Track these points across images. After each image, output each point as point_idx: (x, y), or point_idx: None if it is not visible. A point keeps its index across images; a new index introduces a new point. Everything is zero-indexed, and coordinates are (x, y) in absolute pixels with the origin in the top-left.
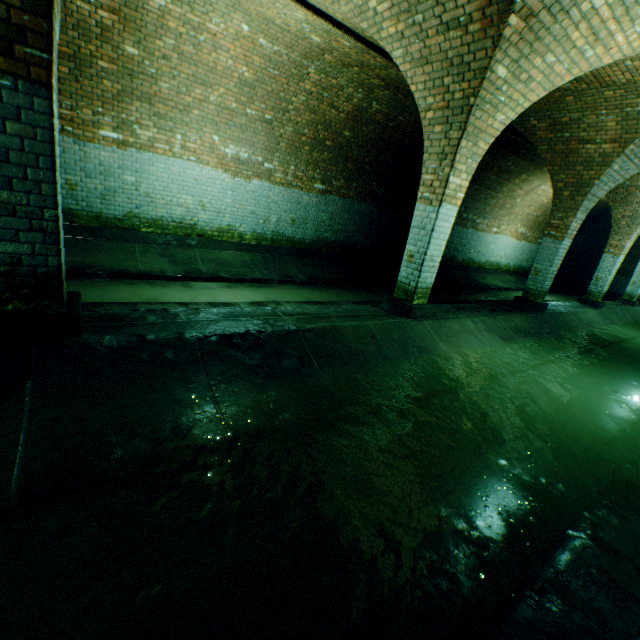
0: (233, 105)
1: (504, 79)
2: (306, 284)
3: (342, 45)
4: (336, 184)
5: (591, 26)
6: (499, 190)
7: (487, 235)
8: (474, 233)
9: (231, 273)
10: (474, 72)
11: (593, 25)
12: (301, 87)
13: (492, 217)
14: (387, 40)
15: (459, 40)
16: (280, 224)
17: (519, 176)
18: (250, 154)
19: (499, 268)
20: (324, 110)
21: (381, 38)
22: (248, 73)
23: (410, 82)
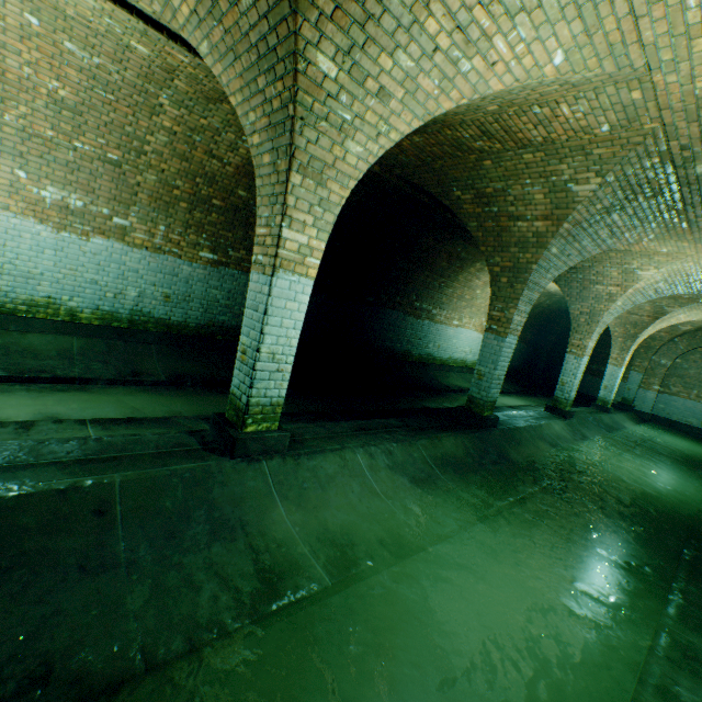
0: (49, 132)
1: (338, 81)
2: (164, 385)
3: (180, 61)
4: (235, 255)
5: (451, 12)
6: (454, 279)
7: (448, 328)
8: (431, 325)
9: (19, 367)
10: (284, 61)
11: (454, 11)
12: (157, 123)
13: (451, 308)
14: (188, 28)
15: (255, 10)
16: (144, 300)
17: (473, 264)
18: (88, 202)
19: (466, 365)
20: (201, 158)
21: (181, 26)
22: (64, 91)
23: (229, 92)
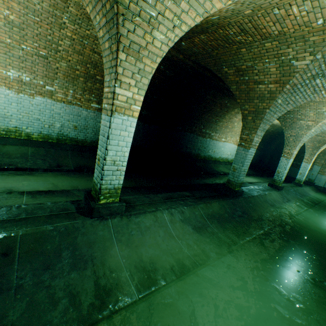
0: (8, 40)
1: None
2: (73, 171)
3: None
4: None
5: None
6: (223, 117)
7: (219, 142)
8: (211, 141)
9: None
10: None
11: None
12: (63, 33)
13: (221, 132)
14: None
15: None
16: (64, 128)
17: (233, 110)
18: (32, 78)
19: (228, 161)
20: (89, 53)
21: None
22: (12, 16)
23: (85, 4)
